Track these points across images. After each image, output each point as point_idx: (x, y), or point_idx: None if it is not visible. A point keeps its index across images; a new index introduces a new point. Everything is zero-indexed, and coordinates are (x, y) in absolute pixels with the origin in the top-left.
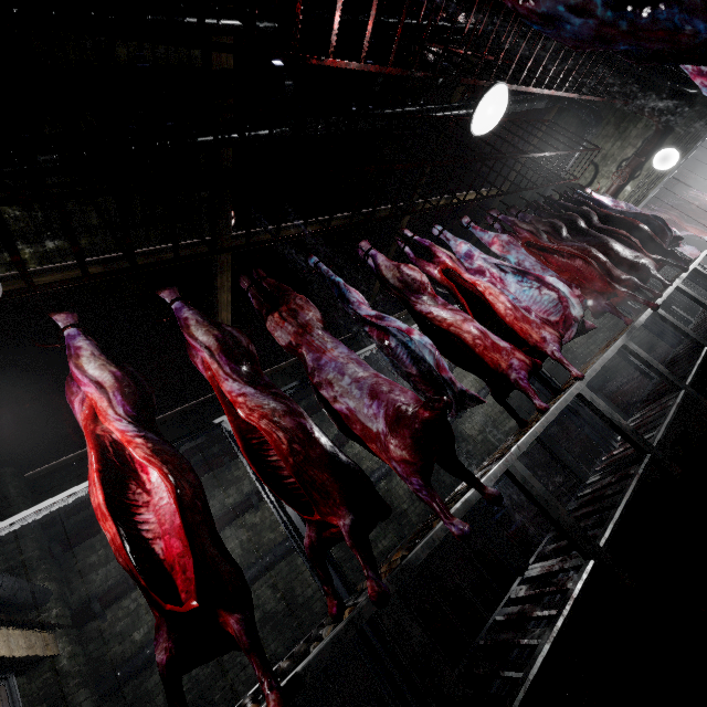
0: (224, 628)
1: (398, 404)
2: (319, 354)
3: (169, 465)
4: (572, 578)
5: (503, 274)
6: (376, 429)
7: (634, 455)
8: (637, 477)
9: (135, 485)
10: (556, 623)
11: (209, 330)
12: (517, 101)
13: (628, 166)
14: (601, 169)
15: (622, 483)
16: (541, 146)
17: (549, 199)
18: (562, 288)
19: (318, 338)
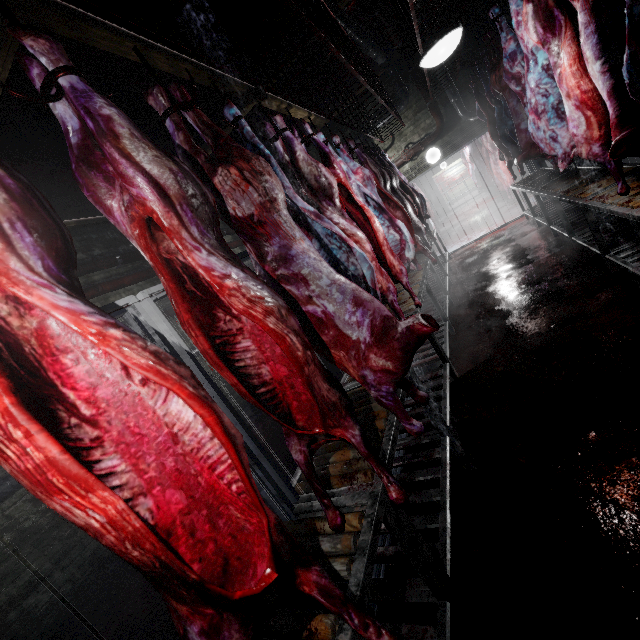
0: (299, 587)
1: (383, 315)
2: (289, 240)
3: (187, 379)
4: (438, 450)
5: (367, 205)
6: (356, 336)
7: (435, 363)
8: (448, 378)
9: (62, 411)
10: (446, 484)
11: (161, 158)
12: (372, 45)
13: (413, 149)
14: (396, 142)
15: (437, 382)
16: (363, 98)
17: (374, 150)
18: (407, 232)
19: (286, 221)
